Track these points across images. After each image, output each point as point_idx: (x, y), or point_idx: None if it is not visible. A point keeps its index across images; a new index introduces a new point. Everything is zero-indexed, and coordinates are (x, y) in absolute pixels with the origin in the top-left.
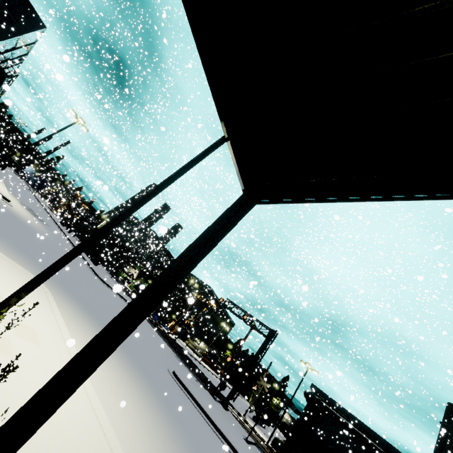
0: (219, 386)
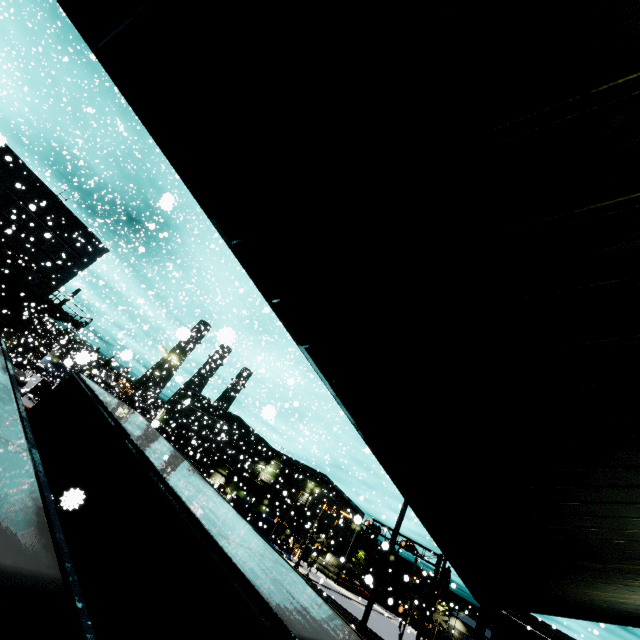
0: None
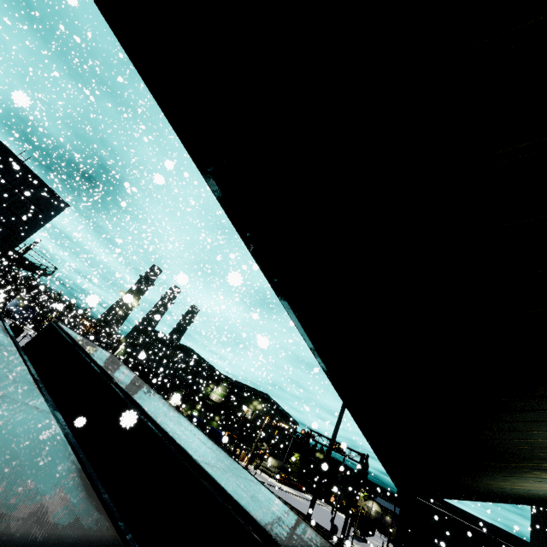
0: (332, 531)
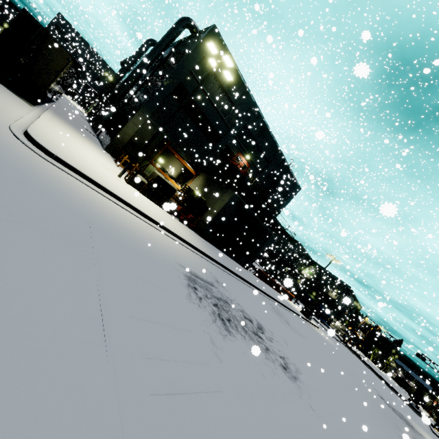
0: (438, 424)
